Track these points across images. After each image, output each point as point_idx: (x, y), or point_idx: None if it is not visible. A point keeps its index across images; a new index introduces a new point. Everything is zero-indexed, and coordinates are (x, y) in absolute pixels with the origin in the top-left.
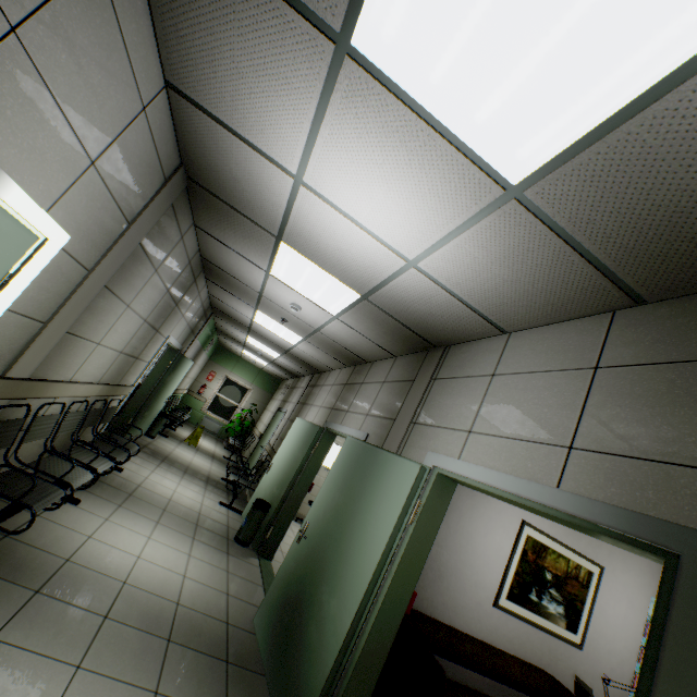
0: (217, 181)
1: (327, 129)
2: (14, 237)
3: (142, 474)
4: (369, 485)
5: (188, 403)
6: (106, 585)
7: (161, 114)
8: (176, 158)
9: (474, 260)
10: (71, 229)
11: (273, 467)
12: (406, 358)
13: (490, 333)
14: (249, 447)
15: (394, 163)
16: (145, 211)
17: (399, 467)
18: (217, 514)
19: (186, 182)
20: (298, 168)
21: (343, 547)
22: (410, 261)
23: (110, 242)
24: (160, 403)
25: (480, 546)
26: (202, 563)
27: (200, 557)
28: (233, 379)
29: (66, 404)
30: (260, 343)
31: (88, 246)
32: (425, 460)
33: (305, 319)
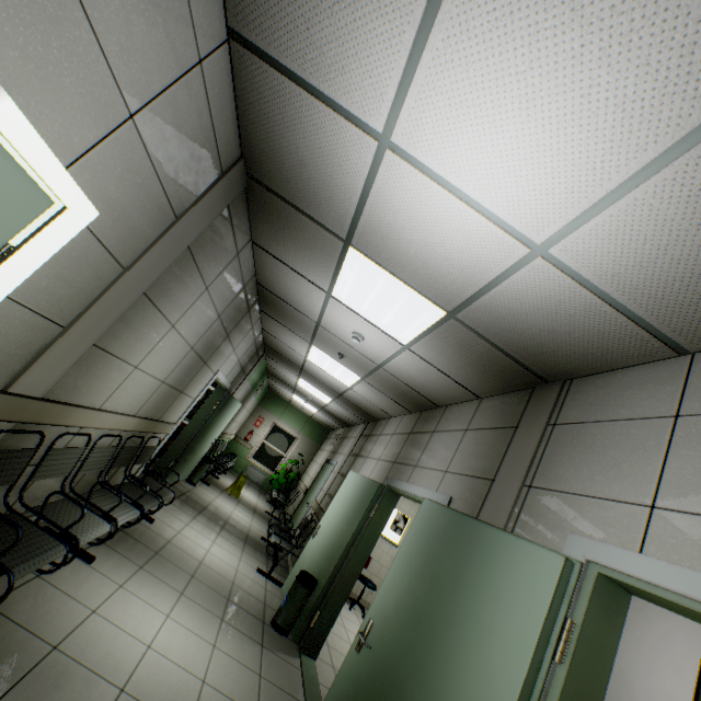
0: (279, 171)
1: (441, 30)
2: (16, 192)
3: (174, 526)
4: (469, 577)
5: (234, 449)
6: (95, 693)
7: (221, 79)
8: (236, 148)
9: (661, 226)
10: (101, 204)
11: (321, 530)
12: (497, 399)
13: (653, 356)
14: (293, 502)
15: (549, 63)
16: (196, 206)
17: (520, 555)
18: (253, 585)
19: (246, 182)
20: (386, 121)
21: (433, 679)
22: (535, 248)
23: (152, 237)
24: (204, 446)
25: (640, 693)
26: (228, 660)
27: (228, 649)
28: (281, 426)
29: (95, 437)
30: (312, 386)
31: (124, 235)
32: (565, 547)
33: (367, 353)
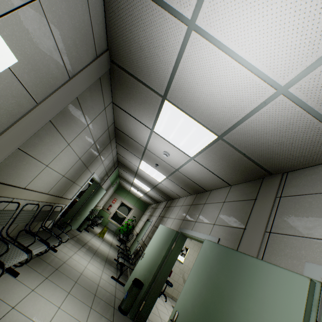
0: (128, 56)
1: None
2: None
3: (68, 254)
4: (239, 288)
5: (102, 214)
6: None
7: None
8: (105, 43)
9: None
10: (19, 55)
11: (145, 256)
12: (241, 185)
13: None
14: (130, 240)
15: None
16: (81, 72)
17: (274, 276)
18: (109, 286)
19: (109, 65)
20: (194, 10)
21: None
22: (279, 89)
23: (55, 86)
24: (86, 212)
25: None
26: None
27: None
28: (125, 203)
29: (23, 204)
30: (140, 182)
31: (36, 81)
32: (305, 271)
33: (170, 162)
